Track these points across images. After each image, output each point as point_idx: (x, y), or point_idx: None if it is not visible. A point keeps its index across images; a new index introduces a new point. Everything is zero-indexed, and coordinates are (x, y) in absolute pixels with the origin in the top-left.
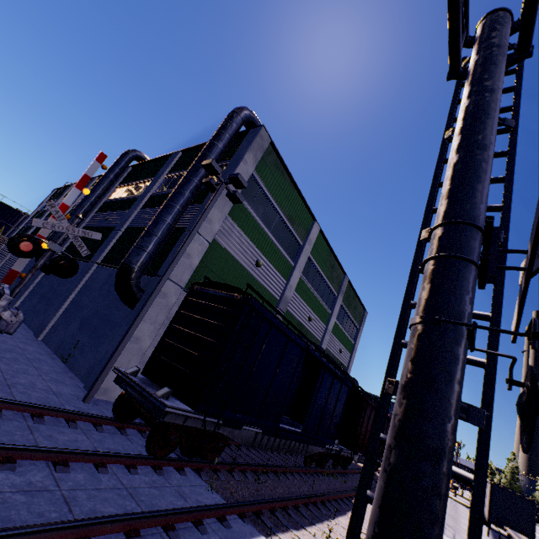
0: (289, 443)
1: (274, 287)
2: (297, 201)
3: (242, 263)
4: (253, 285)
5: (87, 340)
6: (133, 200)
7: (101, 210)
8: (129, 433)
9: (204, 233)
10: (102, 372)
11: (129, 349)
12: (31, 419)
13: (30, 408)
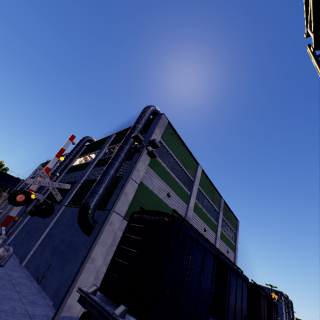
0: None
1: (180, 210)
2: (187, 154)
3: (159, 195)
4: (166, 209)
5: (56, 263)
6: (87, 163)
7: (68, 172)
8: None
9: (134, 178)
10: (67, 292)
11: (87, 268)
12: None
13: None
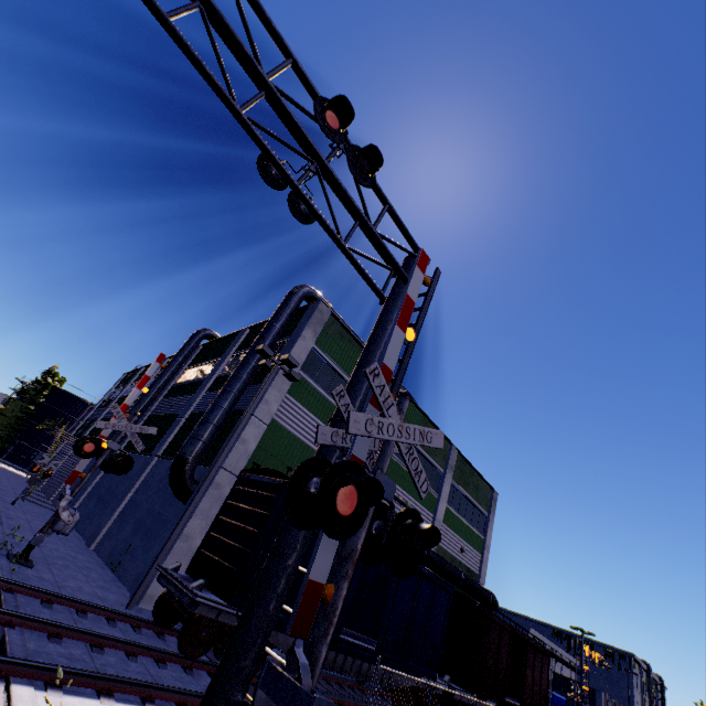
0: (359, 664)
1: None
2: None
3: (308, 442)
4: None
5: (139, 544)
6: (200, 382)
7: (168, 395)
8: (168, 639)
9: (260, 416)
10: (147, 574)
11: (178, 548)
12: (76, 614)
13: (77, 604)
